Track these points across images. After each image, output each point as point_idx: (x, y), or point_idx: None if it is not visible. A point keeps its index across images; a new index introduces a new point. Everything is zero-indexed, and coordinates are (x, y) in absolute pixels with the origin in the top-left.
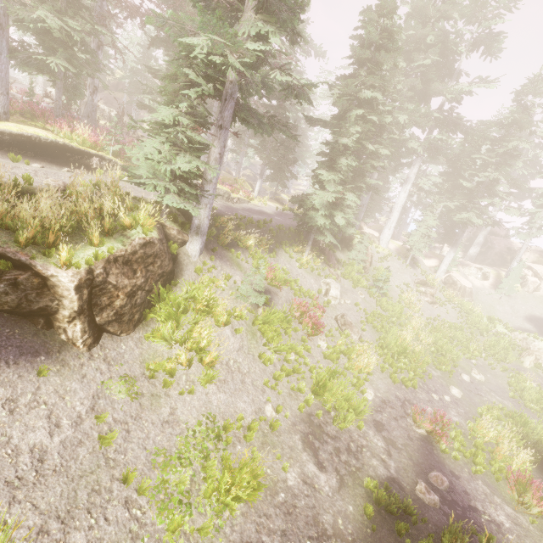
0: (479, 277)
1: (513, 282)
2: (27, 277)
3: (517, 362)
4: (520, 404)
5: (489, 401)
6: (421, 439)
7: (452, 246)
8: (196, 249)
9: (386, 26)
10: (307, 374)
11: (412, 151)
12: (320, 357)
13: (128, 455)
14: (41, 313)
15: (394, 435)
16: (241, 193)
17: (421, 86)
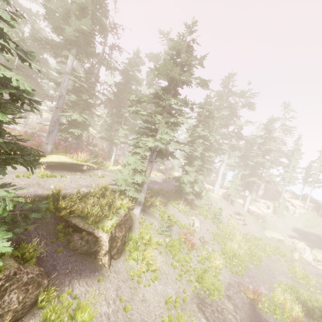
0: (265, 208)
1: (282, 210)
2: (91, 238)
3: (291, 256)
4: (295, 280)
5: (279, 280)
6: (249, 303)
7: (249, 193)
8: (138, 212)
9: (208, 109)
10: (192, 272)
11: (224, 149)
12: (196, 262)
13: (134, 316)
14: (93, 253)
15: (236, 302)
16: None
17: (224, 123)
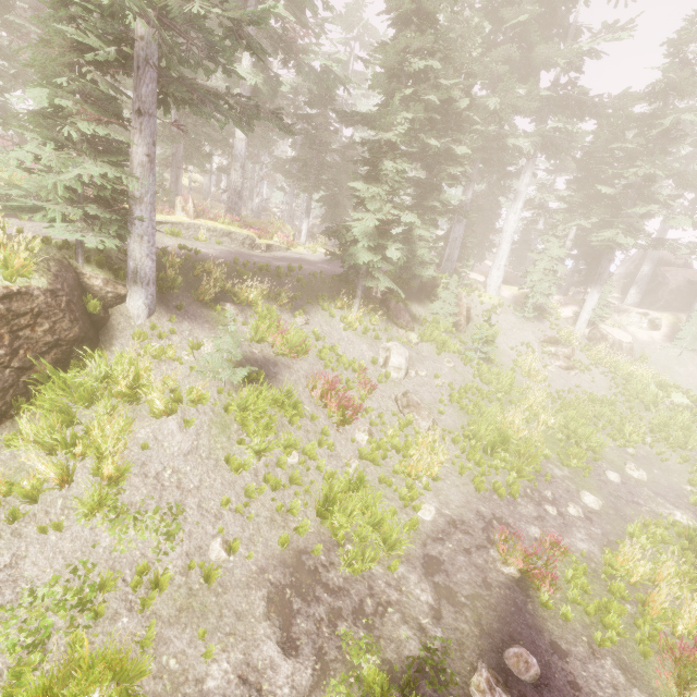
0: (645, 327)
1: None
2: None
3: None
4: None
5: (651, 513)
6: (507, 584)
7: (595, 284)
8: (138, 306)
9: None
10: (319, 485)
11: (516, 151)
12: (353, 457)
13: None
14: None
15: (456, 580)
16: (277, 238)
17: (519, 55)
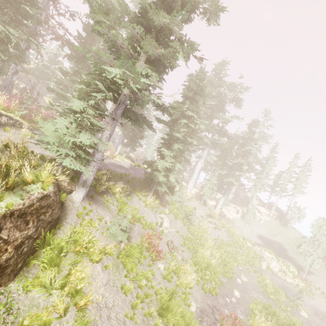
0: (235, 212)
1: (250, 216)
2: None
3: (259, 266)
4: (266, 296)
5: (252, 297)
6: None
7: (223, 194)
8: (80, 197)
9: (200, 84)
10: (153, 296)
11: (205, 143)
12: (160, 278)
13: None
14: None
15: None
16: (108, 152)
17: (210, 113)
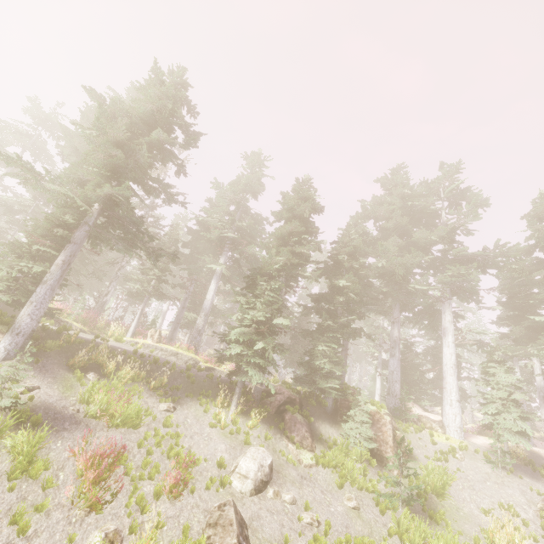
0: None
1: None
2: None
3: None
4: None
5: None
6: None
7: None
8: None
9: (300, 197)
10: None
11: (421, 293)
12: None
13: None
14: None
15: None
16: (226, 367)
17: (402, 241)
